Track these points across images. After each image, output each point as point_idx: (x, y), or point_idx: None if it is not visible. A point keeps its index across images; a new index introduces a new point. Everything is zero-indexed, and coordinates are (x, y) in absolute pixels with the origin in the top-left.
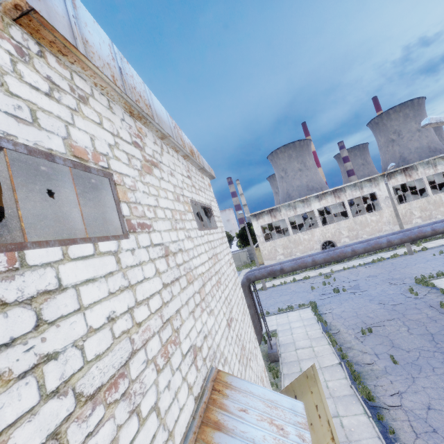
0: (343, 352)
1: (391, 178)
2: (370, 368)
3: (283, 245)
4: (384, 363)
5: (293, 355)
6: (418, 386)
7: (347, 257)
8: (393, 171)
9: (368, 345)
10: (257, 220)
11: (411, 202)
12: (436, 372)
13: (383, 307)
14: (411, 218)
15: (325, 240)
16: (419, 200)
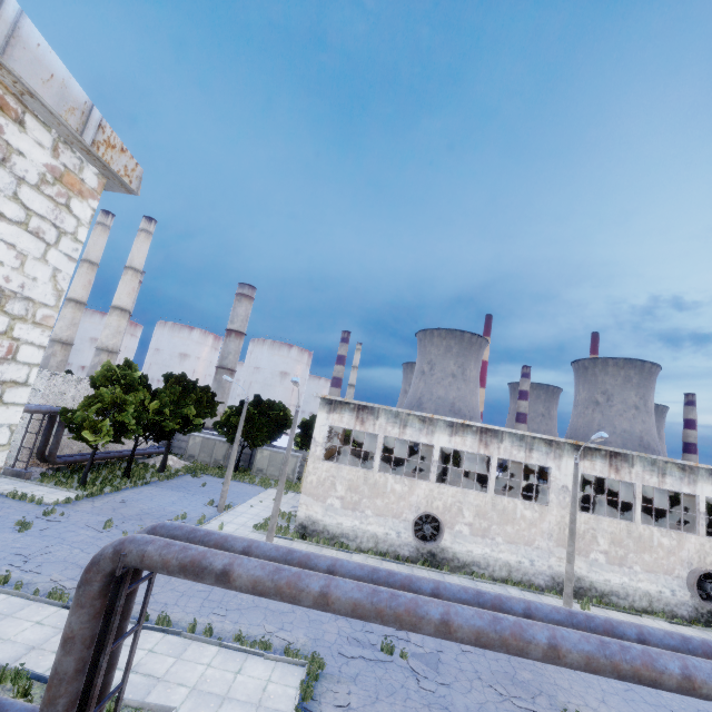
0: None
1: (586, 458)
2: None
3: (350, 482)
4: None
5: None
6: None
7: (420, 631)
8: (593, 446)
9: None
10: (329, 413)
11: (602, 518)
12: None
13: None
14: (591, 546)
15: (428, 510)
16: (615, 521)
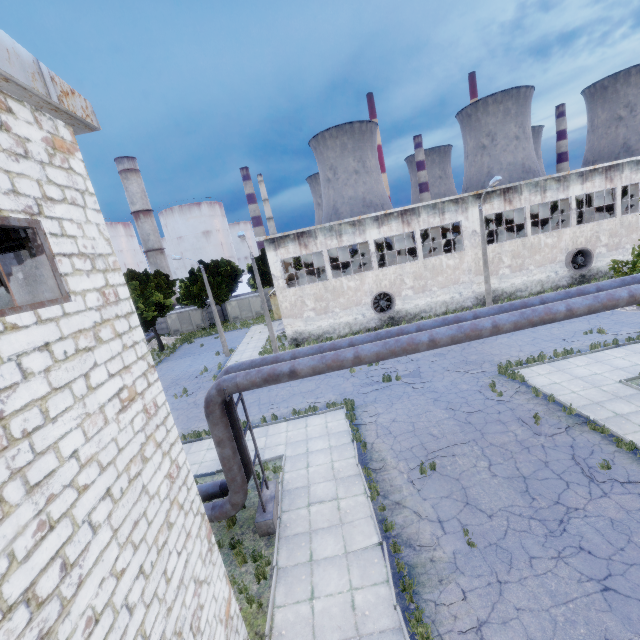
0: (387, 521)
1: (486, 202)
2: (429, 555)
3: (315, 296)
4: (453, 545)
5: (303, 518)
6: (509, 605)
7: (419, 351)
8: (490, 190)
9: (428, 498)
10: (276, 250)
11: (504, 244)
12: (535, 570)
13: (453, 416)
14: (499, 266)
15: (379, 291)
16: (513, 242)
